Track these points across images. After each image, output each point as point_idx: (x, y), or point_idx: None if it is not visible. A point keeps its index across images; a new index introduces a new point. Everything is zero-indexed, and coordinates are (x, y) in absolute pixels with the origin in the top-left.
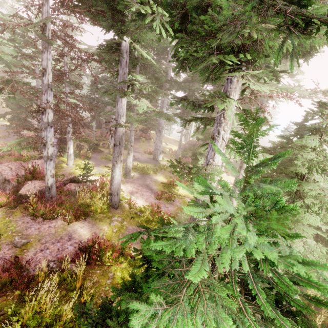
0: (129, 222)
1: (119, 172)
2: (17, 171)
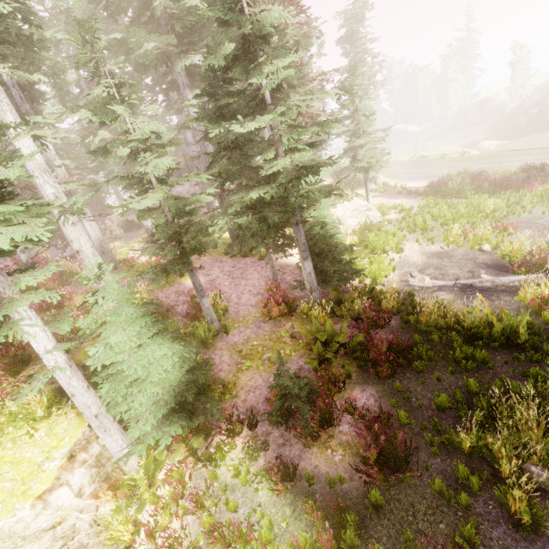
0: (123, 277)
1: (91, 227)
2: (15, 266)
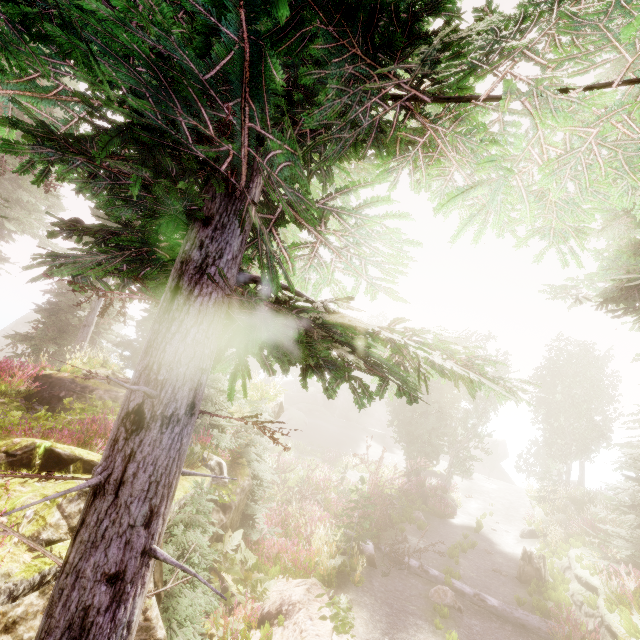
0: None
1: None
2: None
